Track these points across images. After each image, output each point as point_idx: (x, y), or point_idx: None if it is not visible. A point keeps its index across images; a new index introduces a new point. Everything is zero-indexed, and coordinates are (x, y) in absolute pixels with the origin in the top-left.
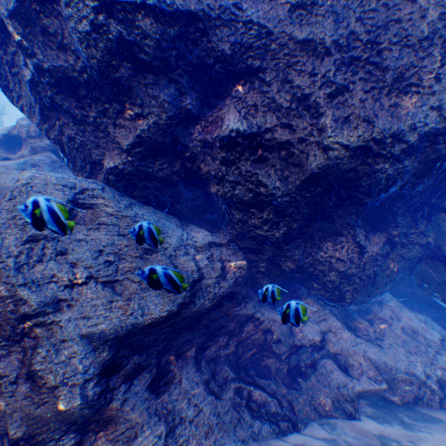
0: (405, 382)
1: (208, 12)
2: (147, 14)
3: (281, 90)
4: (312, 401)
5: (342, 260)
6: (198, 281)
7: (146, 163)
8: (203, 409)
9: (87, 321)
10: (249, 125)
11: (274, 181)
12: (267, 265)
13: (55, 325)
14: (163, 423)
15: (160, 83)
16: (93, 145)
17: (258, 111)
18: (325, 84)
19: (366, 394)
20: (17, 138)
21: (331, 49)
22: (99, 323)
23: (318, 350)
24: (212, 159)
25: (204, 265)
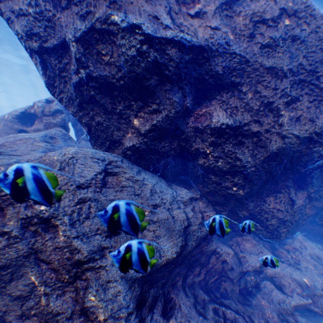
0: (322, 297)
1: (210, 46)
2: (174, 46)
3: (252, 97)
4: (263, 315)
5: (280, 209)
6: (188, 227)
7: (154, 142)
8: None
9: None
10: (233, 120)
11: (247, 158)
12: (228, 214)
13: (101, 268)
14: None
15: (174, 89)
16: (115, 129)
17: (237, 111)
18: (283, 96)
19: (297, 307)
20: (32, 115)
21: (287, 73)
22: None
23: (259, 275)
24: (201, 141)
25: (190, 215)
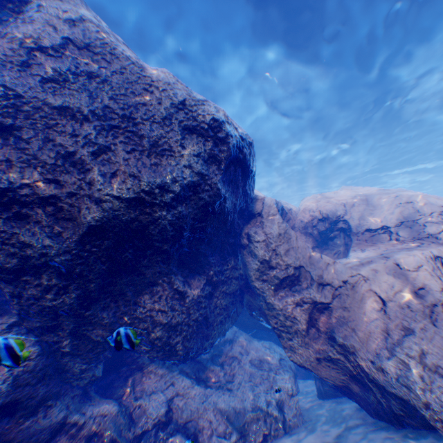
0: (254, 421)
1: None
2: None
3: (45, 147)
4: None
5: (164, 310)
6: None
7: None
8: None
9: None
10: None
11: (42, 239)
12: (75, 343)
13: None
14: None
15: None
16: None
17: (13, 166)
18: (89, 144)
19: None
20: None
21: (91, 117)
22: None
23: (167, 429)
24: None
25: None
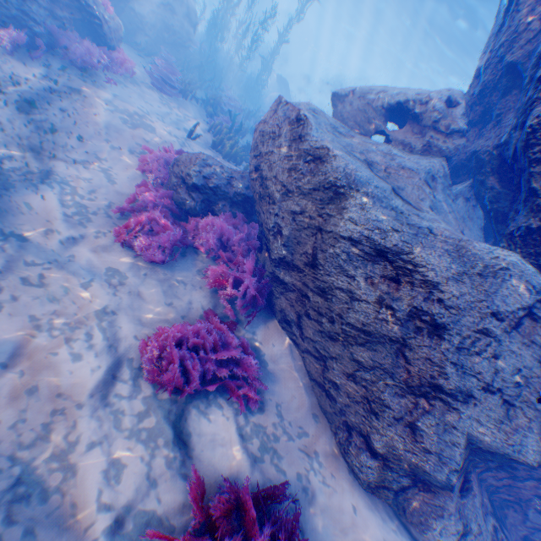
0: None
1: None
2: None
3: None
4: None
5: None
6: None
7: None
8: (481, 531)
9: (477, 425)
10: None
11: None
12: None
13: (456, 411)
14: (460, 522)
15: None
16: None
17: None
18: None
19: None
20: (407, 113)
21: None
22: (484, 433)
23: None
24: None
25: None
